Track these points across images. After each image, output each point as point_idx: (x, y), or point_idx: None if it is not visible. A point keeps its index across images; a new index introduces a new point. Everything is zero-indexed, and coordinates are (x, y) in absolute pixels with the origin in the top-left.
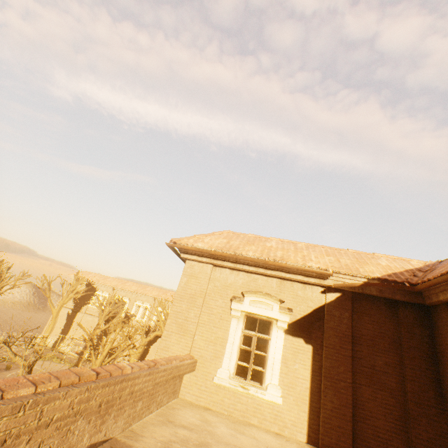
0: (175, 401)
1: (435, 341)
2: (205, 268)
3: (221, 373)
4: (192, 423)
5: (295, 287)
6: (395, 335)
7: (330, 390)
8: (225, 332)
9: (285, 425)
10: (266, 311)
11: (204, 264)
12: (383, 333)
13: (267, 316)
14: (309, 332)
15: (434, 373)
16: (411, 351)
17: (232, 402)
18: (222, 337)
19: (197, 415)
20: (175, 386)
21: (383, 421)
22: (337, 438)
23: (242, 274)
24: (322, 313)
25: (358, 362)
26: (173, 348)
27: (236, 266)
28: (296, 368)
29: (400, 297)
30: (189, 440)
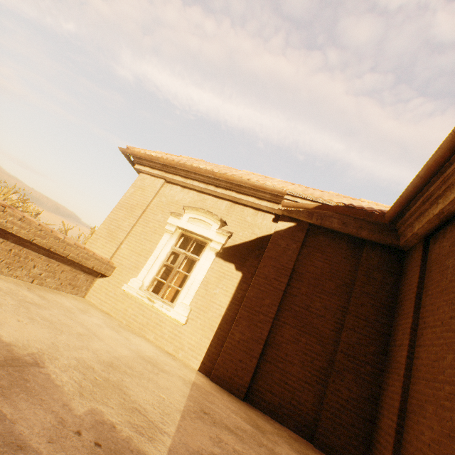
0: (73, 295)
1: (398, 291)
2: (156, 182)
3: (133, 282)
4: (58, 301)
5: (245, 212)
6: (348, 278)
7: (244, 321)
8: (154, 245)
9: (181, 348)
10: (202, 229)
11: (156, 178)
12: (333, 274)
13: (202, 235)
14: (244, 259)
15: (384, 327)
16: (362, 297)
17: (134, 313)
18: (149, 250)
19: (81, 306)
20: (76, 280)
21: (298, 368)
22: (234, 372)
23: (193, 193)
24: (266, 242)
25: (290, 300)
26: (96, 251)
27: (186, 181)
28: (216, 293)
29: (368, 234)
30: (23, 297)
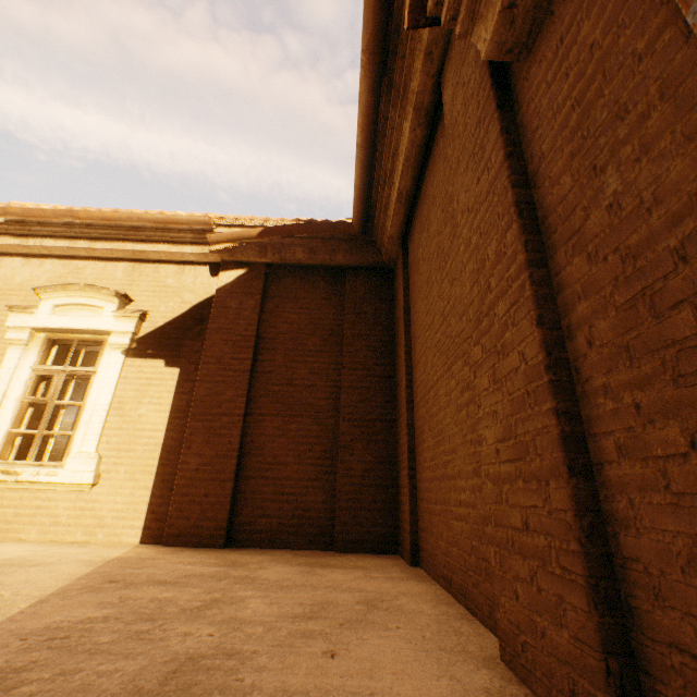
0: None
1: (395, 319)
2: None
3: None
4: None
5: (162, 273)
6: (335, 324)
7: (199, 437)
8: None
9: (100, 524)
10: (87, 319)
11: None
12: (316, 325)
13: (89, 330)
14: (178, 347)
15: (388, 369)
16: (356, 342)
17: None
18: None
19: None
20: None
21: (295, 467)
22: (201, 516)
23: (51, 263)
24: (209, 309)
25: (264, 380)
26: None
27: (26, 243)
28: (141, 414)
29: (345, 258)
30: None
